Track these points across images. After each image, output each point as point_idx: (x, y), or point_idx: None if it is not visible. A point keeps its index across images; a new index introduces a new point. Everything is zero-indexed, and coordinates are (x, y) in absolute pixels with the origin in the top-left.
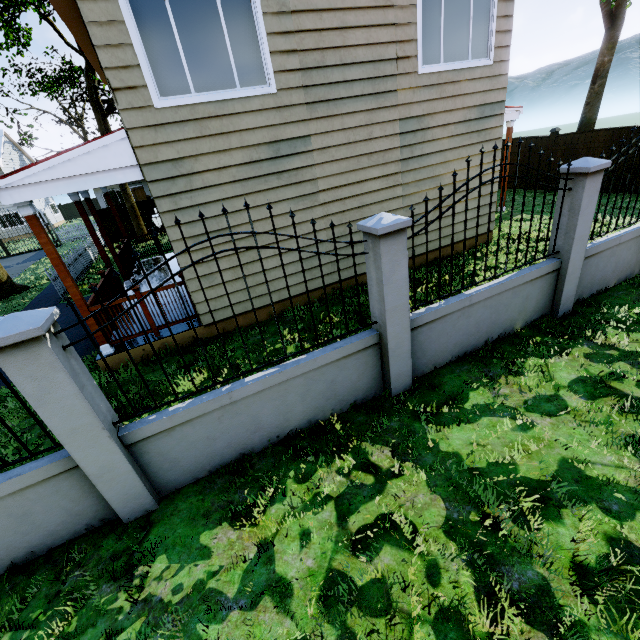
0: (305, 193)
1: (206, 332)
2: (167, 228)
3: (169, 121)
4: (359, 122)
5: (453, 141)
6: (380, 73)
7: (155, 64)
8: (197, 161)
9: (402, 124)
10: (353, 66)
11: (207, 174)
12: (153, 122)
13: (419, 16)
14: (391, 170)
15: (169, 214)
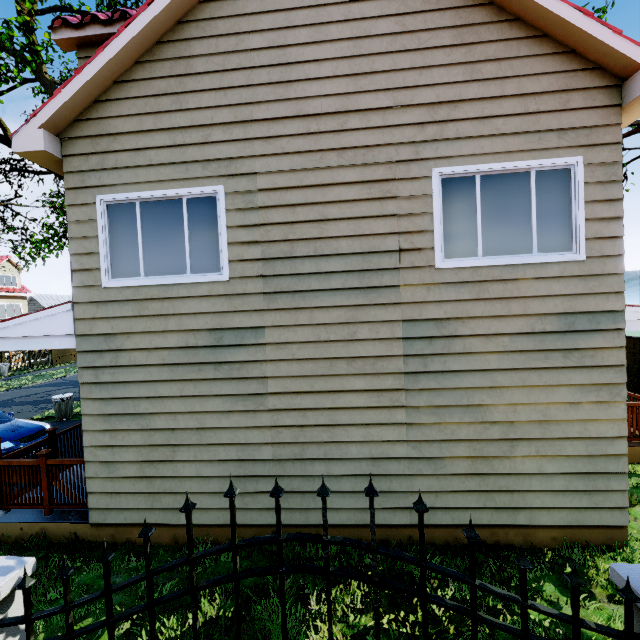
0: (248, 392)
1: (92, 533)
2: (83, 399)
3: (112, 299)
4: (336, 318)
5: (508, 358)
6: (372, 265)
7: (116, 251)
8: (129, 338)
9: (408, 326)
10: (333, 257)
11: (136, 352)
12: (97, 299)
13: (437, 205)
14: (386, 384)
15: (88, 386)
